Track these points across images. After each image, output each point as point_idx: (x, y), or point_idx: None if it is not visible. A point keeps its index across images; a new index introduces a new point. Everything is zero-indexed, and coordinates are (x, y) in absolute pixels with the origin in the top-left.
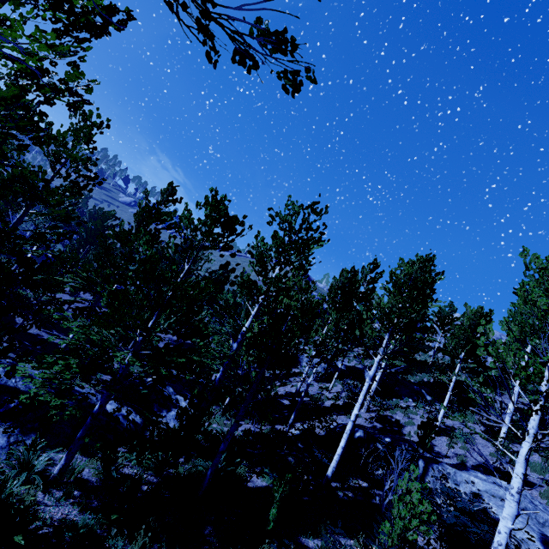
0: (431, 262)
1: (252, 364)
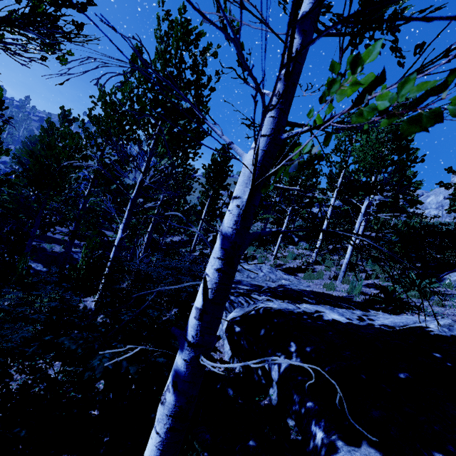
0: None
1: (82, 213)
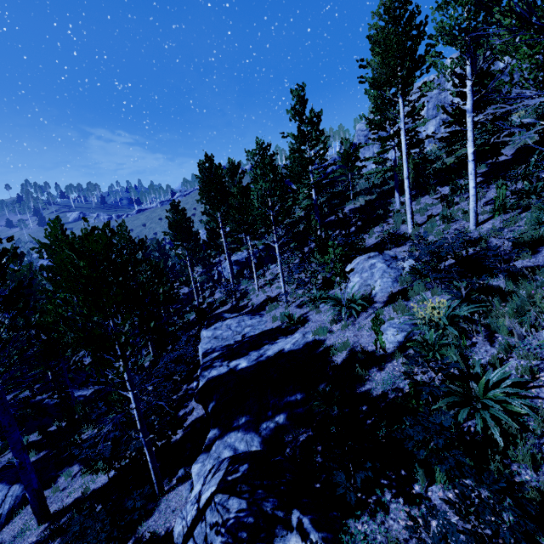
0: (209, 162)
1: None
